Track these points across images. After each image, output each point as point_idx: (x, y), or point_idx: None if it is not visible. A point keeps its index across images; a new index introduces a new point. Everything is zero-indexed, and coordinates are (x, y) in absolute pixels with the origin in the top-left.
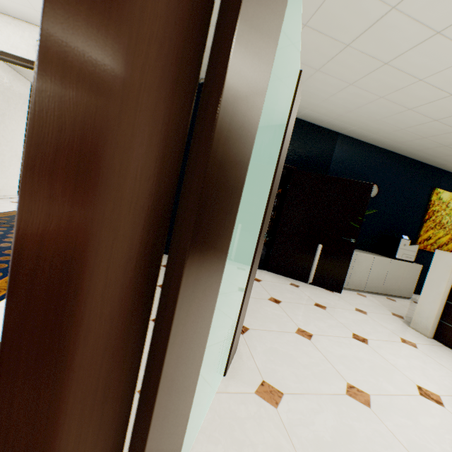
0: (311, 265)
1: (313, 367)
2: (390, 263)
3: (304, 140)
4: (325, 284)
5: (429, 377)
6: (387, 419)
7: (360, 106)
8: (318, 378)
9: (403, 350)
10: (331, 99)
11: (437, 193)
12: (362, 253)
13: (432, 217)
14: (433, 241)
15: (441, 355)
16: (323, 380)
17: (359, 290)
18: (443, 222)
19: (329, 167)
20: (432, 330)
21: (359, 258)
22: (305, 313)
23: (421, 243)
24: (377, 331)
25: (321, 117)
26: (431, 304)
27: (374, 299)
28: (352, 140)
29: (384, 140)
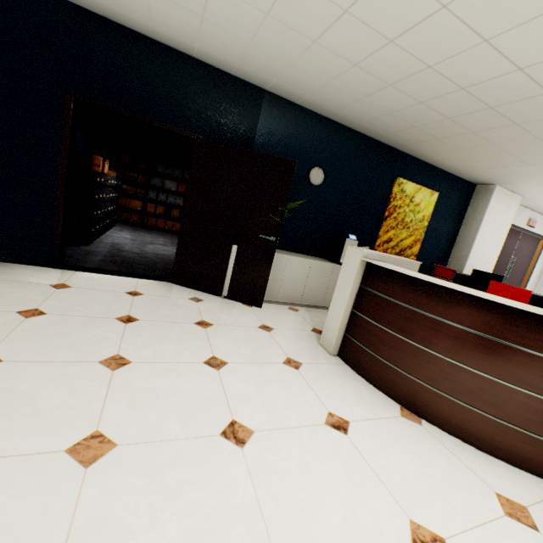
0: (226, 274)
1: (57, 412)
2: (334, 269)
3: (212, 96)
4: (242, 298)
5: (270, 406)
6: (99, 483)
7: (255, 35)
8: (41, 429)
9: (271, 374)
10: (211, 19)
11: (400, 184)
12: (295, 256)
13: (394, 215)
14: (396, 243)
15: (326, 375)
16: (46, 431)
17: (294, 304)
18: (406, 220)
19: (254, 139)
20: (336, 345)
21: (291, 263)
22: (160, 334)
23: (380, 246)
24: (259, 352)
25: (225, 58)
26: (338, 314)
27: (308, 313)
28: (286, 103)
29: (322, 104)
